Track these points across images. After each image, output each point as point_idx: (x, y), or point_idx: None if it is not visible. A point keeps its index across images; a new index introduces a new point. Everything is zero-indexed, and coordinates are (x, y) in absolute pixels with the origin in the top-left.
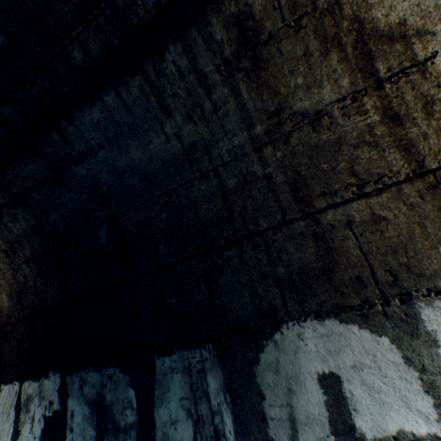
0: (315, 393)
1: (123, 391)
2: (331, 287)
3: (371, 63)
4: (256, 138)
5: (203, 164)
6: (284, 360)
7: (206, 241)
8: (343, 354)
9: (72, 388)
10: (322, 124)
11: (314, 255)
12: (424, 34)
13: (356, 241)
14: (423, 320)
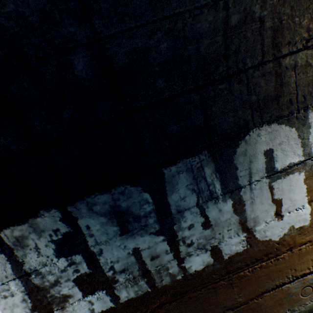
0: (261, 160)
1: (138, 197)
2: (277, 107)
3: None
4: None
5: None
6: (249, 149)
7: (204, 76)
8: (276, 139)
9: (79, 213)
10: None
11: (273, 87)
12: None
13: (295, 79)
14: (308, 118)
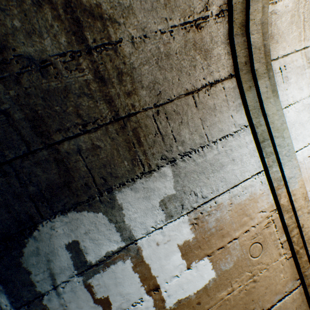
0: (65, 255)
1: None
2: (70, 193)
3: (82, 30)
4: None
5: None
6: (43, 245)
7: None
8: (80, 229)
9: None
10: (50, 72)
11: (57, 174)
12: (114, 21)
13: (84, 162)
14: (117, 199)
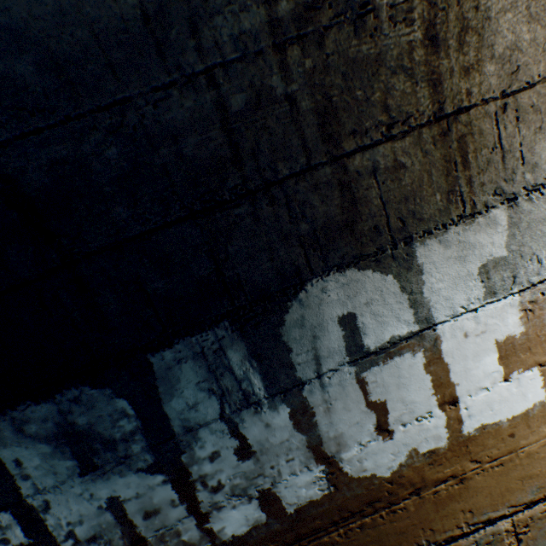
0: (336, 333)
1: (106, 407)
2: (352, 240)
3: None
4: (279, 24)
5: (186, 56)
6: (309, 314)
7: (201, 196)
8: (359, 296)
9: None
10: (367, 26)
11: (339, 207)
12: None
13: (378, 190)
14: (417, 256)
